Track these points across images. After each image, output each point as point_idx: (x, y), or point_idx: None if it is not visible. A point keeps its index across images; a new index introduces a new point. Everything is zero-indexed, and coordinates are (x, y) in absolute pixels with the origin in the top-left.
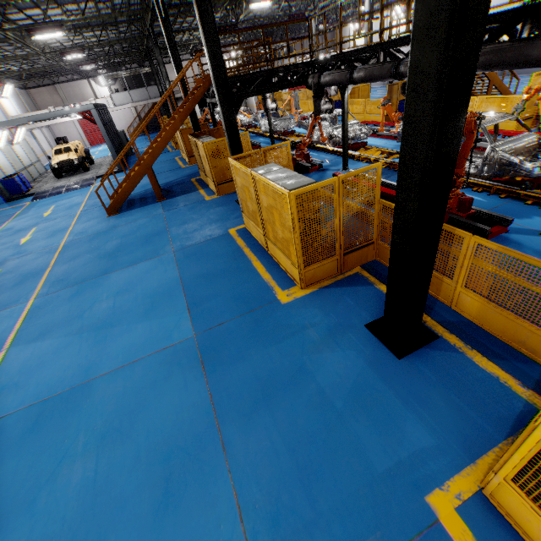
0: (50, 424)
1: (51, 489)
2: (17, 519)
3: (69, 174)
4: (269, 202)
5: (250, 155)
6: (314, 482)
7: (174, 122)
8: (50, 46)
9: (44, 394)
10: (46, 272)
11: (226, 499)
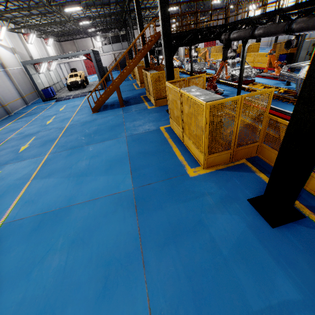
0: (45, 228)
1: (40, 268)
2: (20, 281)
3: (75, 89)
4: (189, 110)
5: (179, 81)
6: (203, 305)
7: (135, 60)
8: (73, 17)
9: (45, 209)
10: (56, 140)
11: (141, 301)
